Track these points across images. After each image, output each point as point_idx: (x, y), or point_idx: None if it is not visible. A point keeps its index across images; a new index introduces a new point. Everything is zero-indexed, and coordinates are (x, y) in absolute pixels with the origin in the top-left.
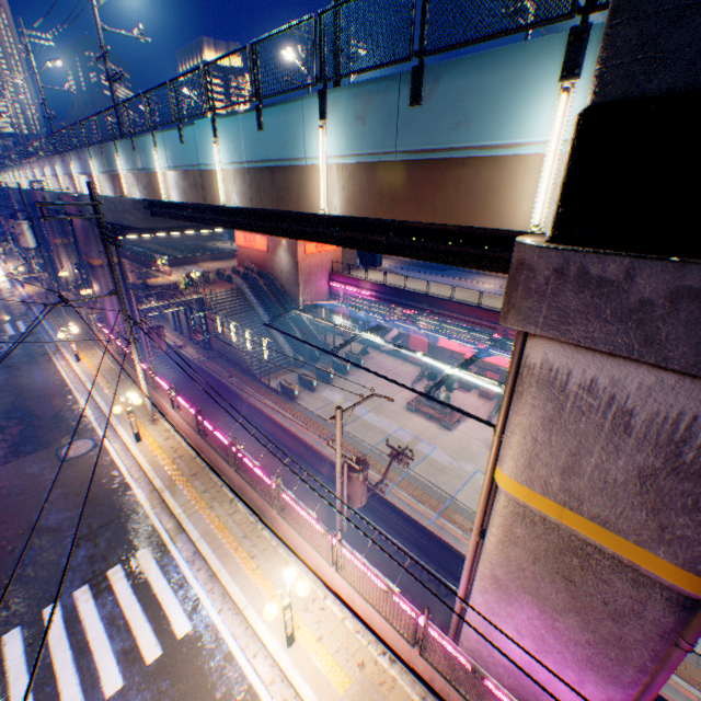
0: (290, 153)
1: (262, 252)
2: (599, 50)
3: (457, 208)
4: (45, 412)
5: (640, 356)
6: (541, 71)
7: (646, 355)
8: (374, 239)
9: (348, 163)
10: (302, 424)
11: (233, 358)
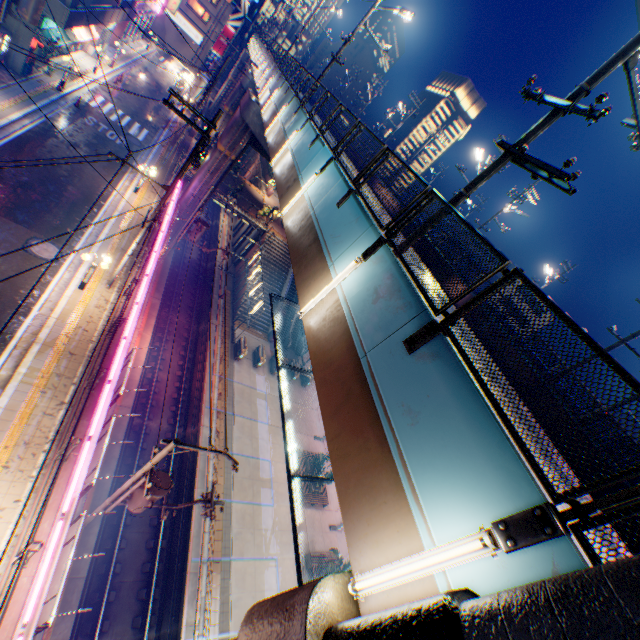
0: (332, 246)
1: None
2: (520, 593)
3: (346, 462)
4: (68, 203)
5: None
6: (493, 488)
7: None
8: None
9: (343, 309)
10: (218, 381)
11: (239, 287)
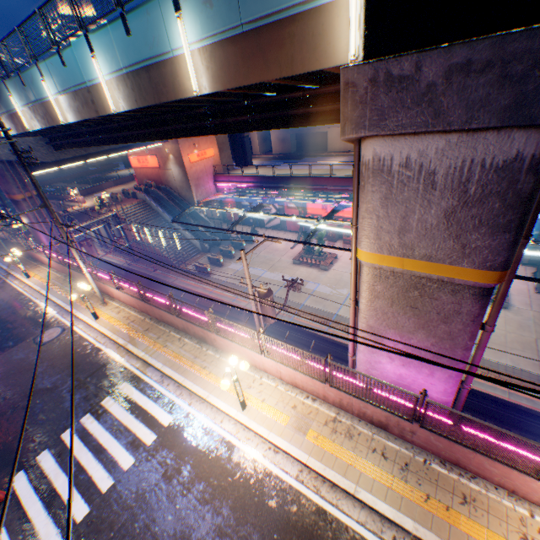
0: (159, 50)
1: (155, 169)
2: None
3: (296, 60)
4: (14, 318)
5: (433, 128)
6: None
7: (437, 125)
8: (240, 120)
9: (207, 45)
10: (219, 290)
11: (154, 257)
